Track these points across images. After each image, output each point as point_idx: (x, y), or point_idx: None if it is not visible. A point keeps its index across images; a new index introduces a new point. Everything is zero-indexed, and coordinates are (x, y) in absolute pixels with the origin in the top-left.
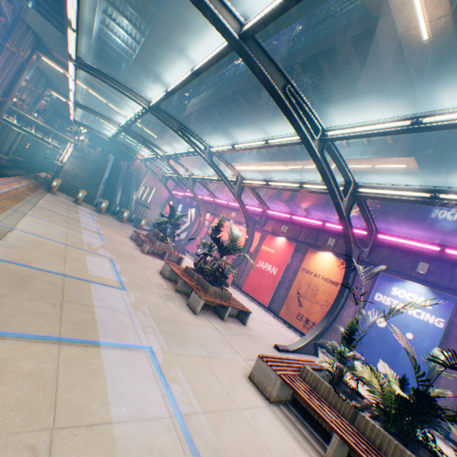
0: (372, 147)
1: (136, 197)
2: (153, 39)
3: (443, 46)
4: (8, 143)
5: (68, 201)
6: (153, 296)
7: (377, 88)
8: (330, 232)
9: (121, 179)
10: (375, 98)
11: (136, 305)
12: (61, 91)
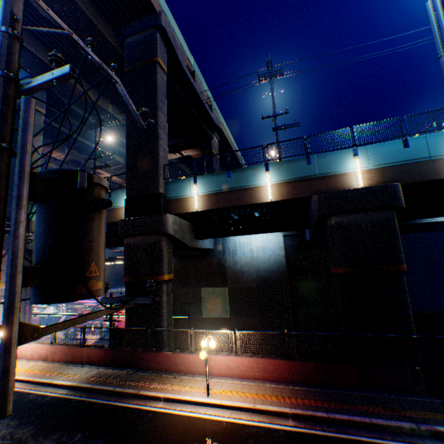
0: None
1: None
2: None
3: None
4: None
5: None
6: None
7: None
8: None
9: None
10: None
11: None
12: None
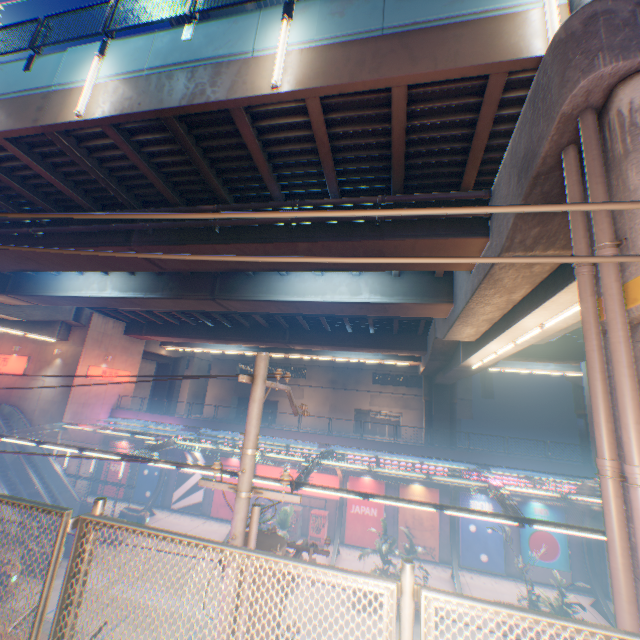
0: None
1: (60, 467)
2: (181, 300)
3: (478, 367)
4: None
5: (41, 585)
6: None
7: (405, 334)
8: None
9: (10, 448)
10: (407, 344)
11: None
12: None
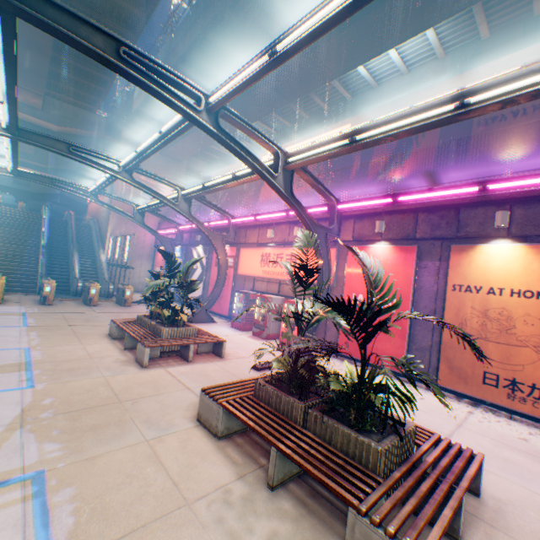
0: (453, 57)
1: (105, 258)
2: None
3: None
4: None
5: None
6: None
7: None
8: (485, 202)
9: (71, 238)
10: None
11: None
12: None
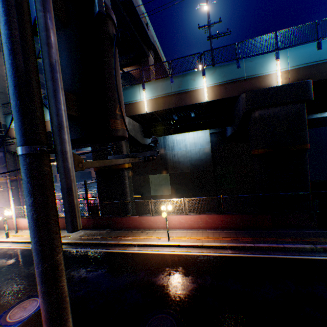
0: None
1: None
2: None
3: None
4: None
5: None
6: None
7: None
8: None
9: None
10: None
11: None
12: None
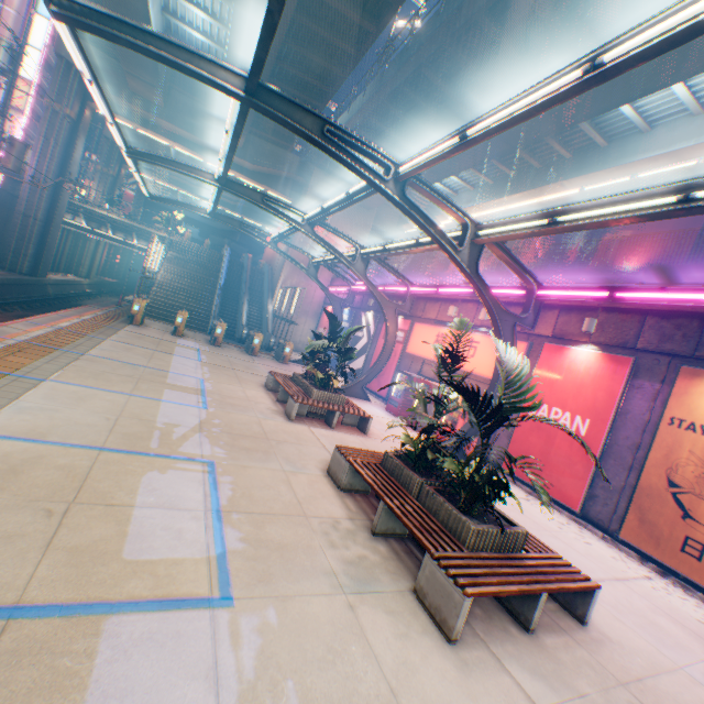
0: None
1: (271, 308)
2: None
3: None
4: (86, 259)
5: (162, 333)
6: (317, 596)
7: None
8: None
9: (244, 283)
10: None
11: (255, 700)
12: (142, 166)
